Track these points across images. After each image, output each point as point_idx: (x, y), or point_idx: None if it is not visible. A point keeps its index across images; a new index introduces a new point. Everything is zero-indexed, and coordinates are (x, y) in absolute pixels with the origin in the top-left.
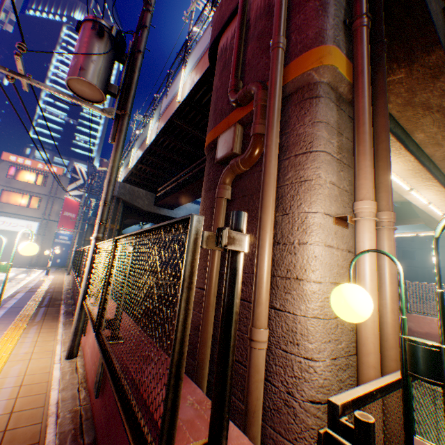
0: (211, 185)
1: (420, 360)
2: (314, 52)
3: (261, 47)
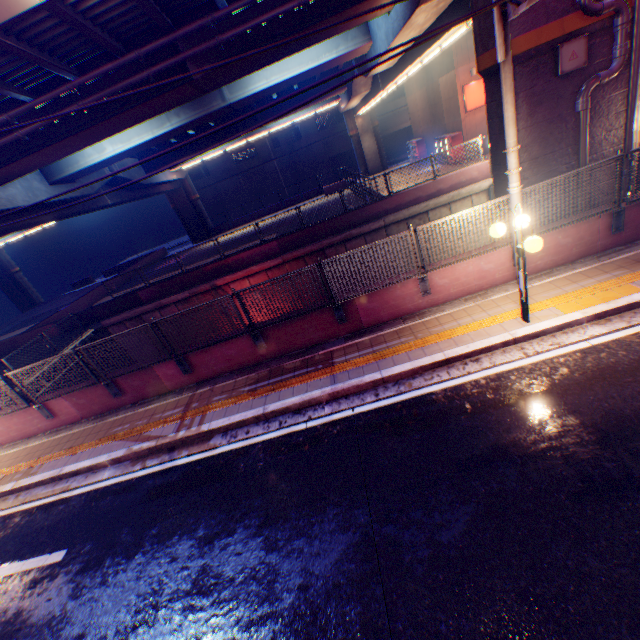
0: (538, 100)
1: None
2: None
3: None
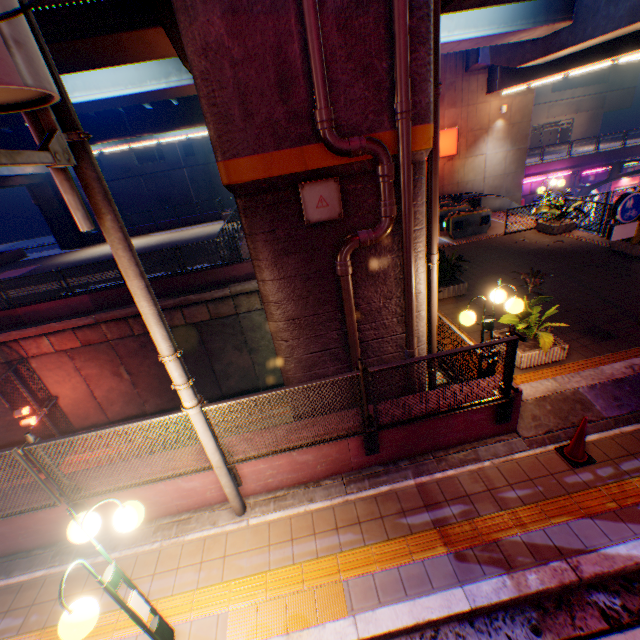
0: (286, 247)
1: (488, 326)
2: (426, 130)
3: (352, 56)
